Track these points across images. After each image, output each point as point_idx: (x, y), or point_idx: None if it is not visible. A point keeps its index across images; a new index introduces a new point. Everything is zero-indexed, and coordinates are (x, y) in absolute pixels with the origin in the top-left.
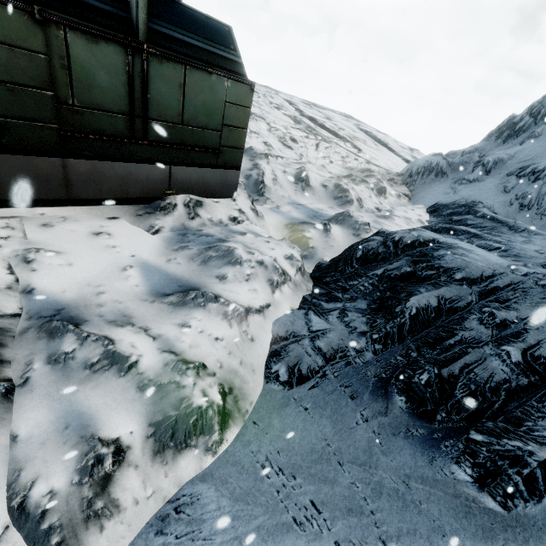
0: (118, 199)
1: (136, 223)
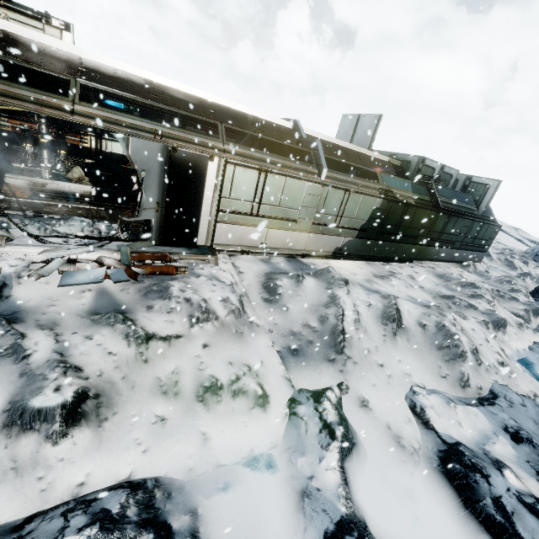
0: (458, 261)
1: (463, 269)
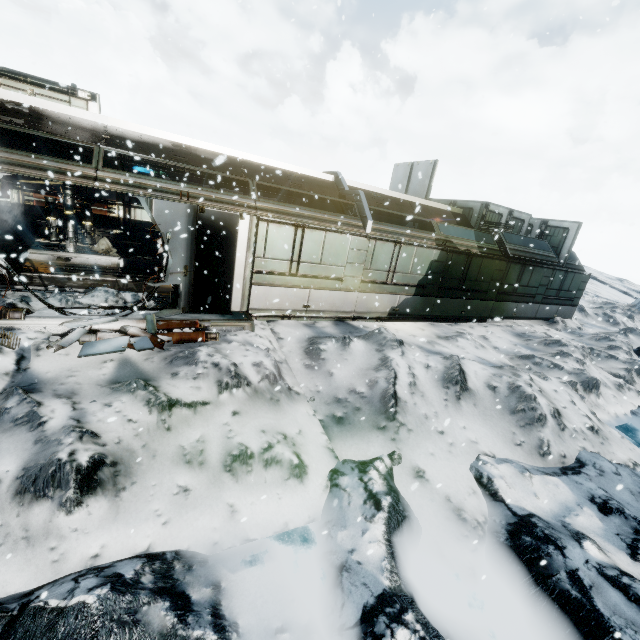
0: (543, 318)
1: (549, 327)
